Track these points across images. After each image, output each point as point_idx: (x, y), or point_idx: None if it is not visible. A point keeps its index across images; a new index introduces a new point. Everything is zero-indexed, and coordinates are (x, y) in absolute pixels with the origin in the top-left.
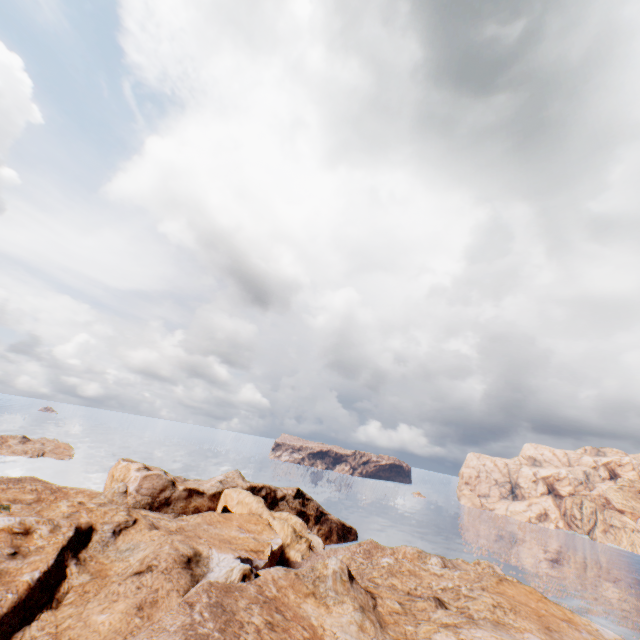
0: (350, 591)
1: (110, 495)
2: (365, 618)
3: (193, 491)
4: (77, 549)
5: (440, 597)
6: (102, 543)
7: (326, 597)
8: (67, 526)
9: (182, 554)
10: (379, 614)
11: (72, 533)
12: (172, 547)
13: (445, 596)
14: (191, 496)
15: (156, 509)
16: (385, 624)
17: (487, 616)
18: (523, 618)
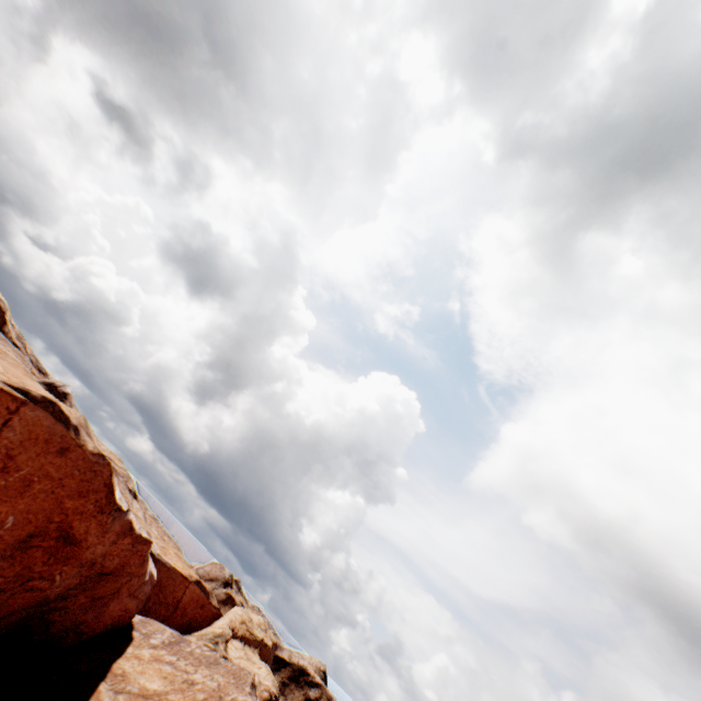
0: None
1: None
2: None
3: (231, 600)
4: None
5: None
6: None
7: None
8: None
9: None
10: None
11: None
12: None
13: None
14: (225, 603)
15: None
16: None
17: None
18: None
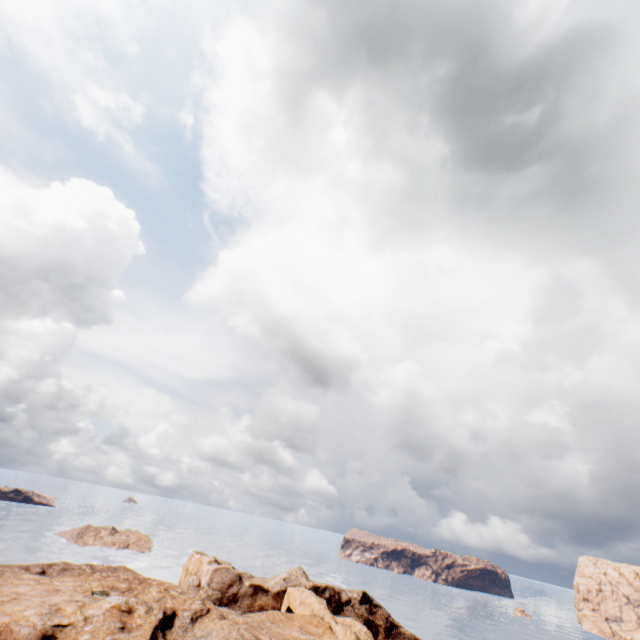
0: None
1: (186, 588)
2: None
3: (258, 587)
4: (164, 630)
5: None
6: (183, 628)
7: None
8: (157, 608)
9: (246, 639)
10: None
11: (161, 615)
12: (238, 633)
13: None
14: (256, 593)
15: (225, 605)
16: None
17: None
18: None
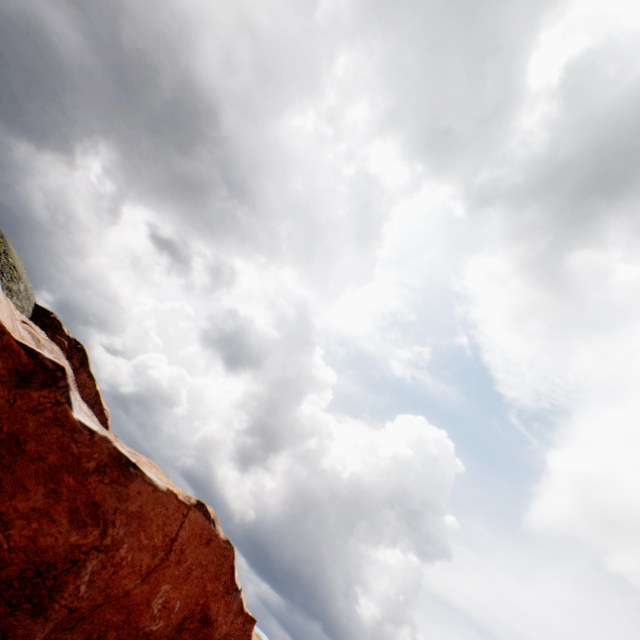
0: None
1: None
2: None
3: None
4: None
5: None
6: None
7: None
8: None
9: None
10: None
11: None
12: None
13: None
14: None
15: None
16: None
17: None
18: None
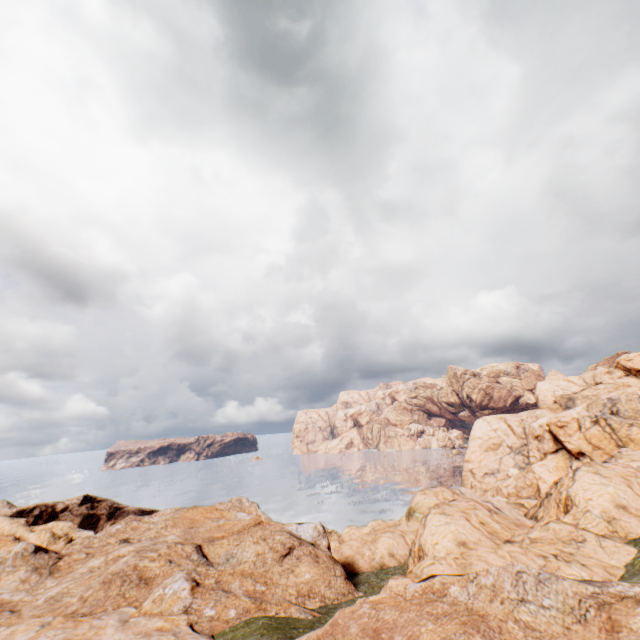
0: (30, 561)
1: None
2: (34, 574)
3: None
4: None
5: (128, 537)
6: None
7: (2, 573)
8: None
9: None
10: (57, 567)
11: None
12: None
13: (136, 535)
14: None
15: None
16: (59, 571)
17: (152, 536)
18: (178, 528)
